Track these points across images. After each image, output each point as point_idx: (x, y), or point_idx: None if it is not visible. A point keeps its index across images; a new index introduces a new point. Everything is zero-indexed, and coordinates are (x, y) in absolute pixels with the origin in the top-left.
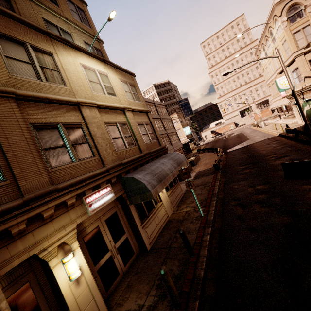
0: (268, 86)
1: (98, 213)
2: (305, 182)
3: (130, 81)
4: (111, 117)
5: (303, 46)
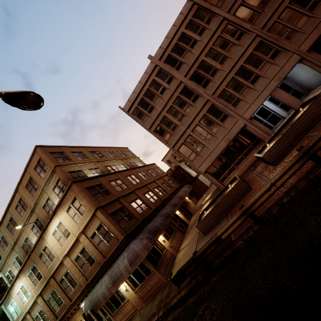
0: None
1: None
2: None
3: (72, 198)
4: (75, 252)
5: None
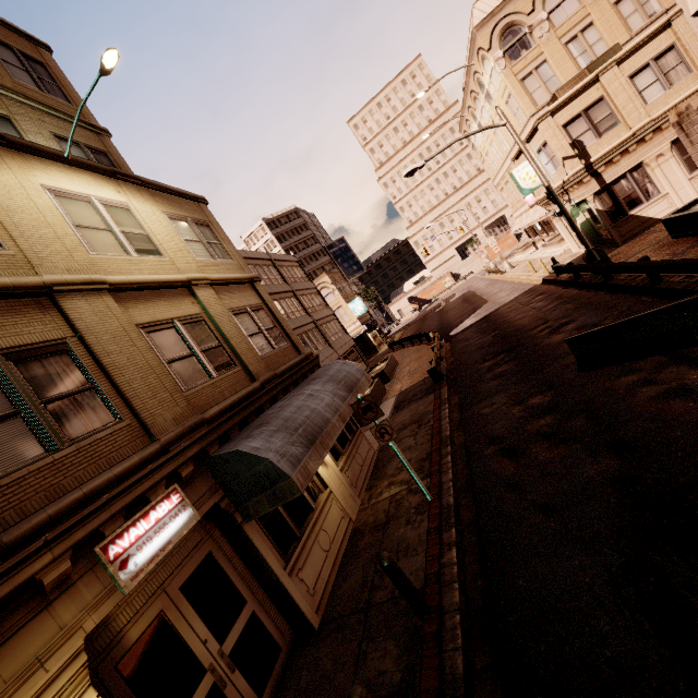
0: (500, 188)
1: (158, 574)
2: (623, 370)
3: (196, 215)
4: (155, 308)
5: (545, 102)
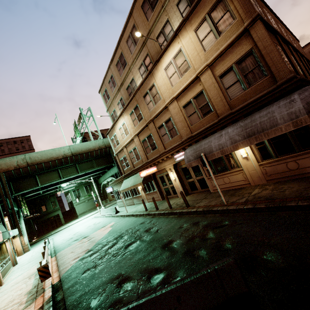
0: None
1: None
2: None
3: (213, 0)
4: (187, 97)
5: None
